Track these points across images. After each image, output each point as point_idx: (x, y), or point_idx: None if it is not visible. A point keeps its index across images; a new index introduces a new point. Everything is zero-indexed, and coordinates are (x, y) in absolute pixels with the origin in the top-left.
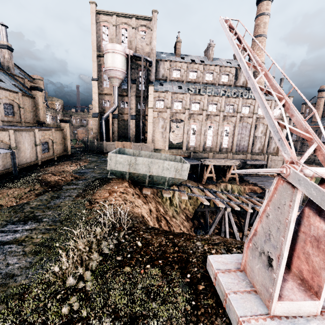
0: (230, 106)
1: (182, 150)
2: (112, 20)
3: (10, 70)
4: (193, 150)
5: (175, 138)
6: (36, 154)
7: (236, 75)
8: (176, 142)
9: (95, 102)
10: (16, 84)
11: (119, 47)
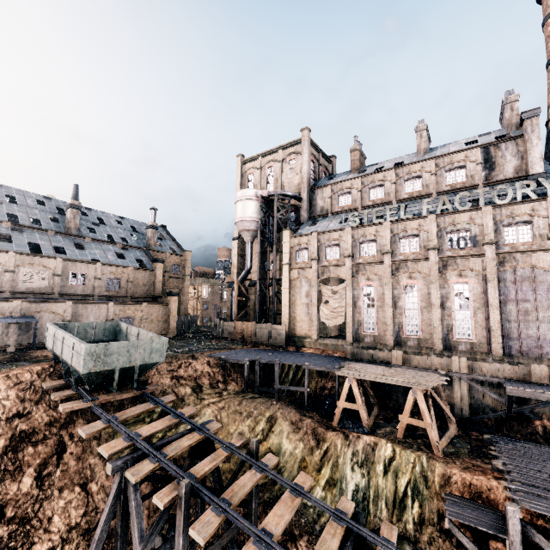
0: (459, 232)
1: (345, 341)
2: (257, 163)
3: (150, 247)
4: (371, 343)
5: (332, 316)
6: None
7: (487, 160)
8: (333, 323)
9: (234, 267)
10: (144, 259)
11: (247, 193)
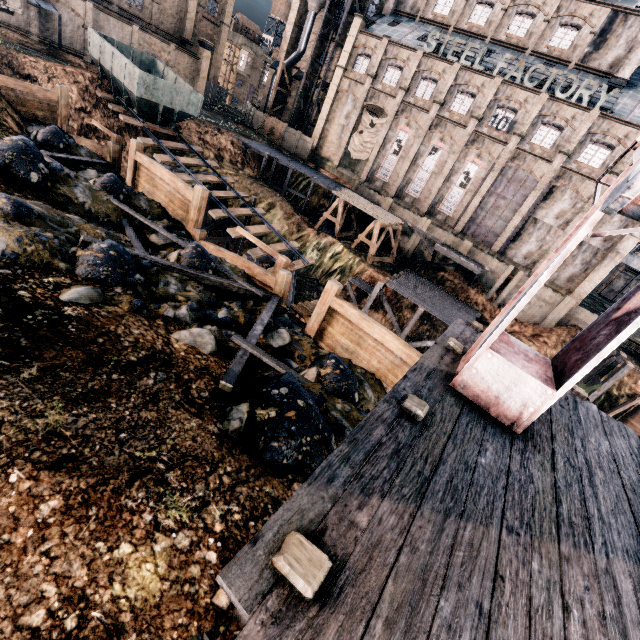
0: (507, 112)
1: (359, 178)
2: None
3: None
4: (379, 188)
5: (359, 149)
6: None
7: (604, 33)
8: (357, 157)
9: (285, 41)
10: None
11: None
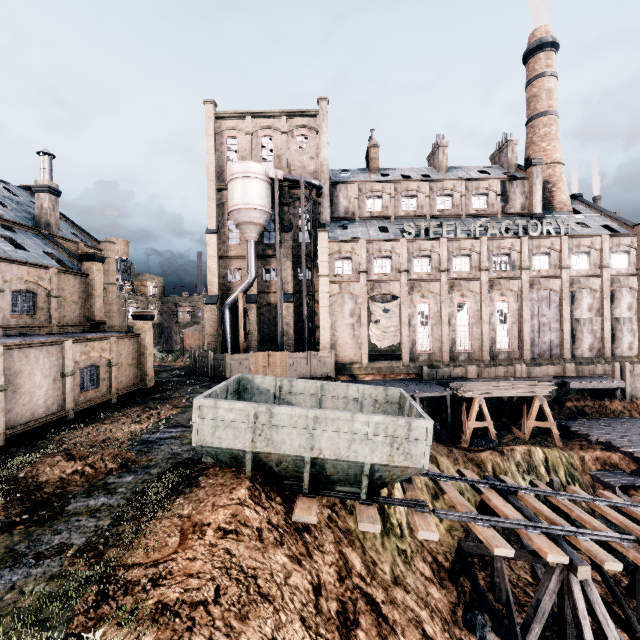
0: (501, 256)
1: (400, 362)
2: (244, 125)
3: (50, 229)
4: (426, 361)
5: (384, 337)
6: (63, 395)
7: (504, 193)
8: (385, 345)
9: (212, 274)
10: (55, 253)
11: (255, 168)
